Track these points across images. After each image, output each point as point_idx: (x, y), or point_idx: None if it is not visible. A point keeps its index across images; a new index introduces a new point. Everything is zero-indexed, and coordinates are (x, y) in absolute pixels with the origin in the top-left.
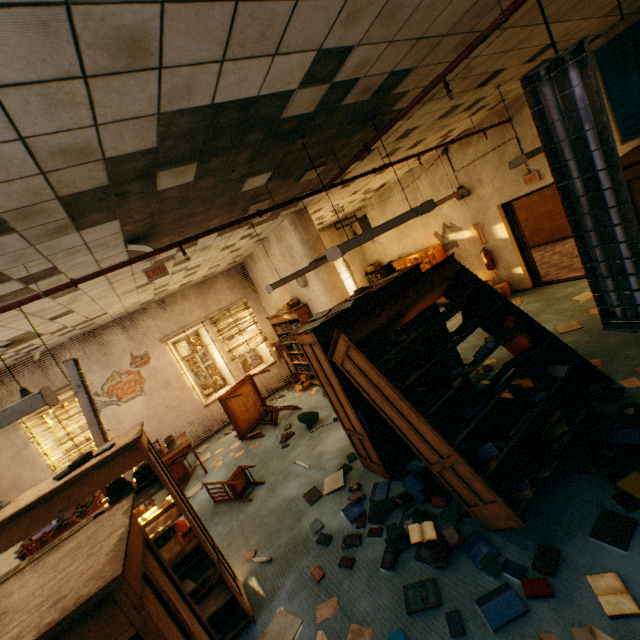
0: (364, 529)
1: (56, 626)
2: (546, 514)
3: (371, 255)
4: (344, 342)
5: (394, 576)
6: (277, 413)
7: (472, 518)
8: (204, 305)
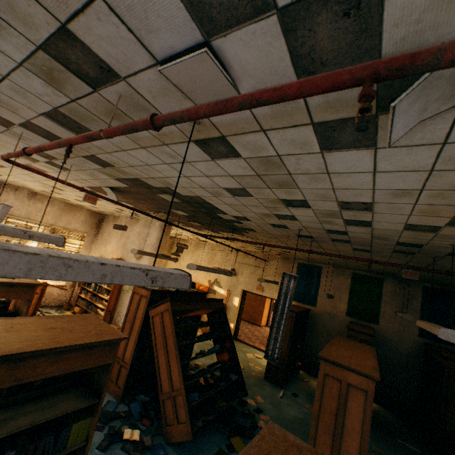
0: None
1: (108, 340)
2: (197, 444)
3: (171, 265)
4: (167, 306)
5: (104, 454)
6: None
7: (161, 436)
8: (58, 217)
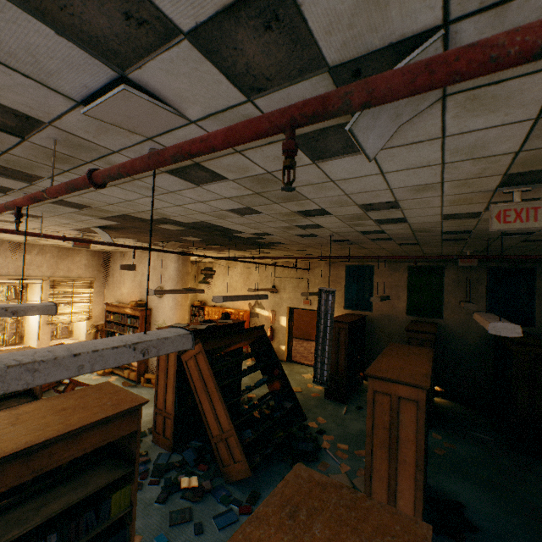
0: (146, 480)
1: (126, 410)
2: (259, 478)
3: (202, 294)
4: (199, 348)
5: (164, 507)
6: (75, 386)
7: (221, 478)
8: (55, 267)
